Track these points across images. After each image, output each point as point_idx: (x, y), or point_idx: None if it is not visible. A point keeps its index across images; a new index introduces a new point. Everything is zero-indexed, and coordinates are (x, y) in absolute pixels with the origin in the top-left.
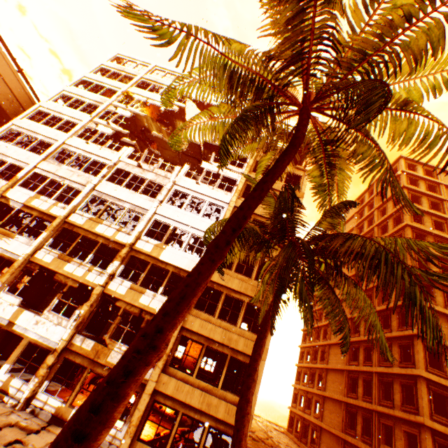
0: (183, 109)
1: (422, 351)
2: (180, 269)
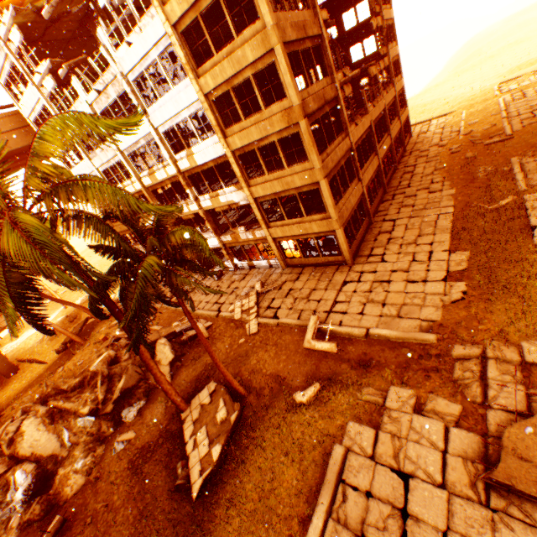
0: None
1: None
2: (215, 159)
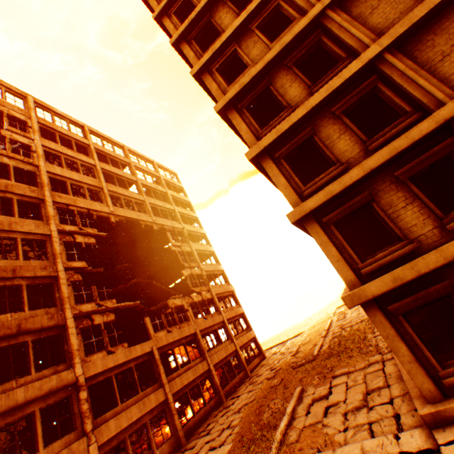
0: None
1: (244, 121)
2: None
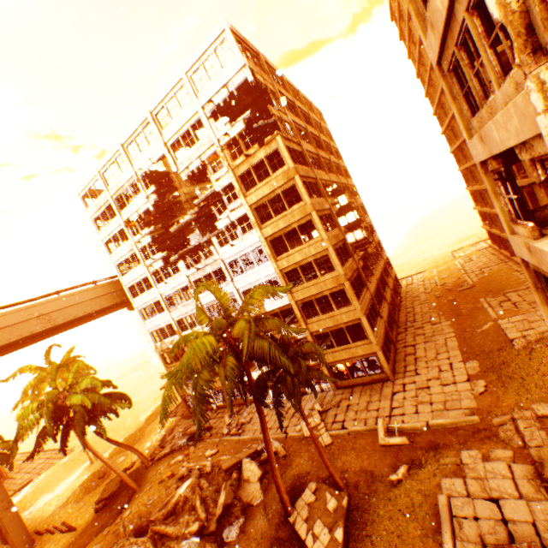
0: (152, 174)
1: None
2: (281, 307)
